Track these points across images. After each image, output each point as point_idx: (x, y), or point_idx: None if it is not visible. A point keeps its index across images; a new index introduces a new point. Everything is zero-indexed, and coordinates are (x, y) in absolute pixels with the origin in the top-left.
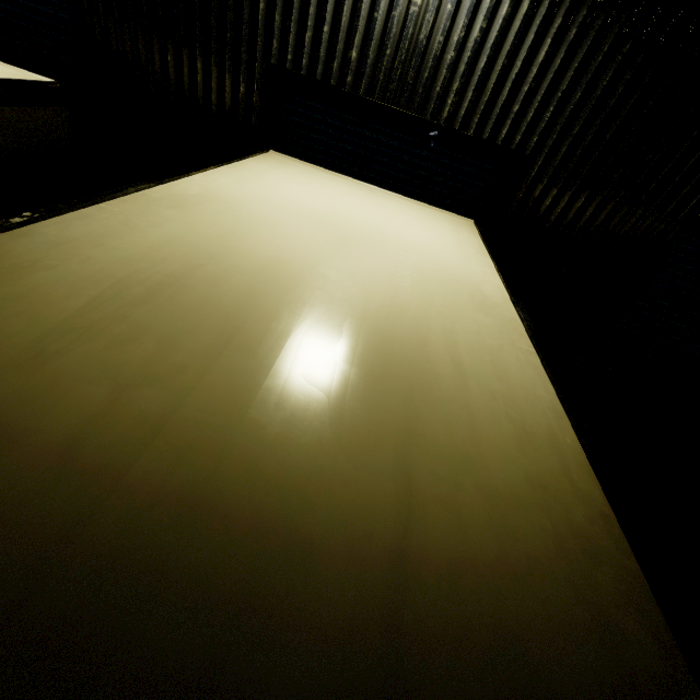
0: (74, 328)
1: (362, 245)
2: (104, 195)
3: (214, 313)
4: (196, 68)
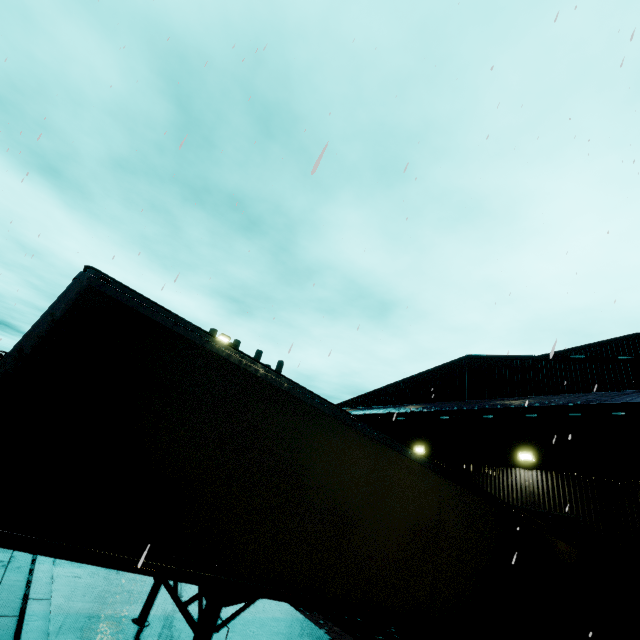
0: None
1: None
2: None
3: None
4: None
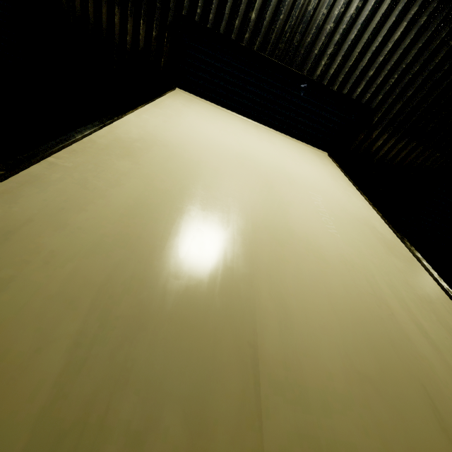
0: (61, 433)
1: (283, 188)
2: (51, 145)
3: (221, 323)
4: (114, 10)
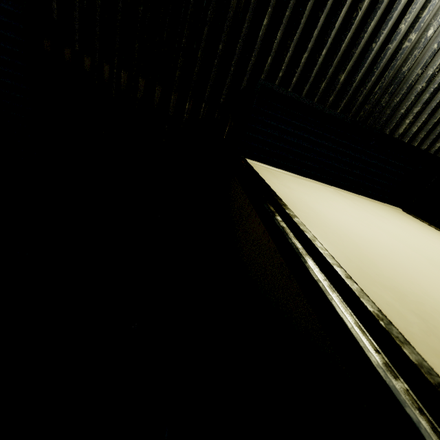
0: None
1: None
2: None
3: None
4: (174, 76)
